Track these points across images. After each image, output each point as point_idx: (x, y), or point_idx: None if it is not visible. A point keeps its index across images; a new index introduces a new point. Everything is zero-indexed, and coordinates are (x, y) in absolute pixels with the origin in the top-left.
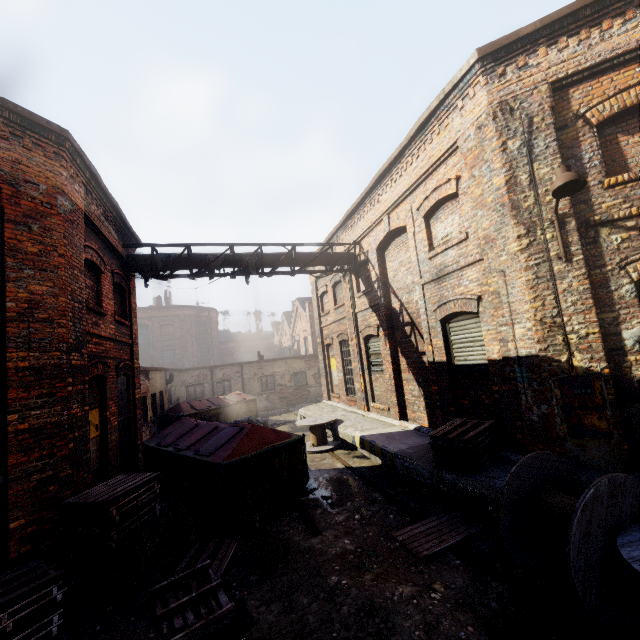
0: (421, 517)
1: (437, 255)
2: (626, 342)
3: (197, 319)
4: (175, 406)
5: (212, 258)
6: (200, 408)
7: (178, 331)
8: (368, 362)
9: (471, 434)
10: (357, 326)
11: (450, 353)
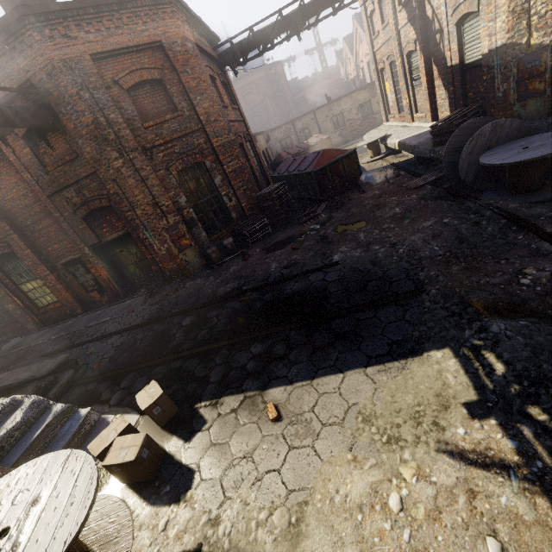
0: (421, 175)
1: None
2: None
3: (268, 79)
4: (278, 156)
5: (269, 31)
6: (293, 153)
7: (257, 97)
8: (411, 78)
9: (455, 119)
10: (400, 45)
11: (463, 54)
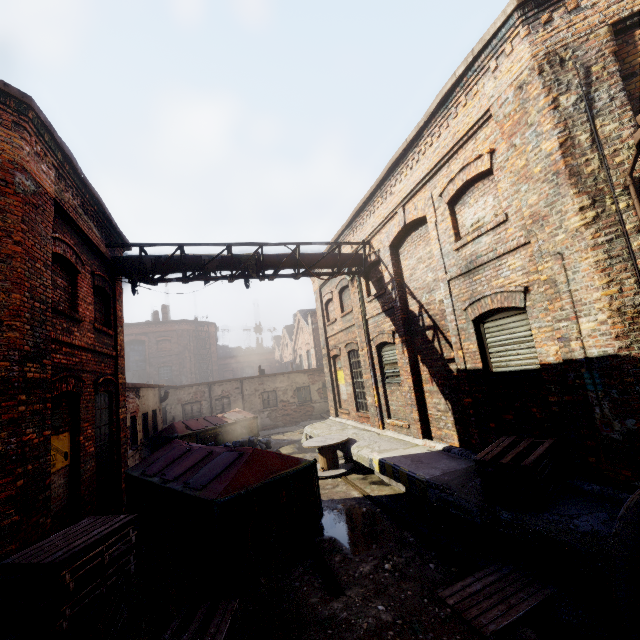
0: (472, 568)
1: (466, 244)
2: None
3: (195, 334)
4: (169, 426)
5: (207, 259)
6: (196, 428)
7: (175, 347)
8: (382, 373)
9: (531, 458)
10: (368, 334)
11: (486, 358)
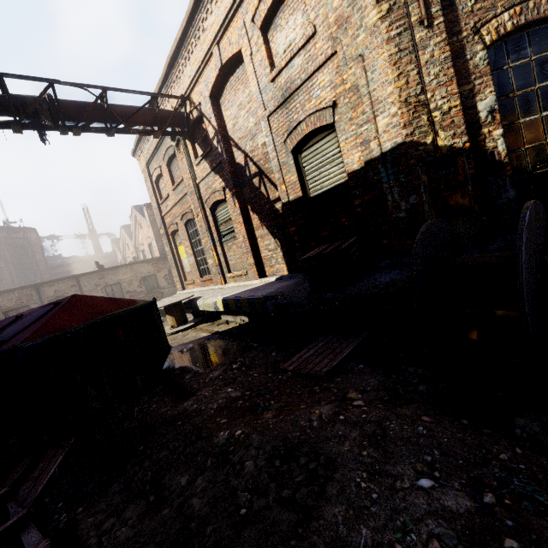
0: (305, 344)
1: (281, 72)
2: (481, 114)
3: (9, 241)
4: None
5: None
6: None
7: None
8: (218, 234)
9: (345, 245)
10: (201, 198)
11: (305, 187)
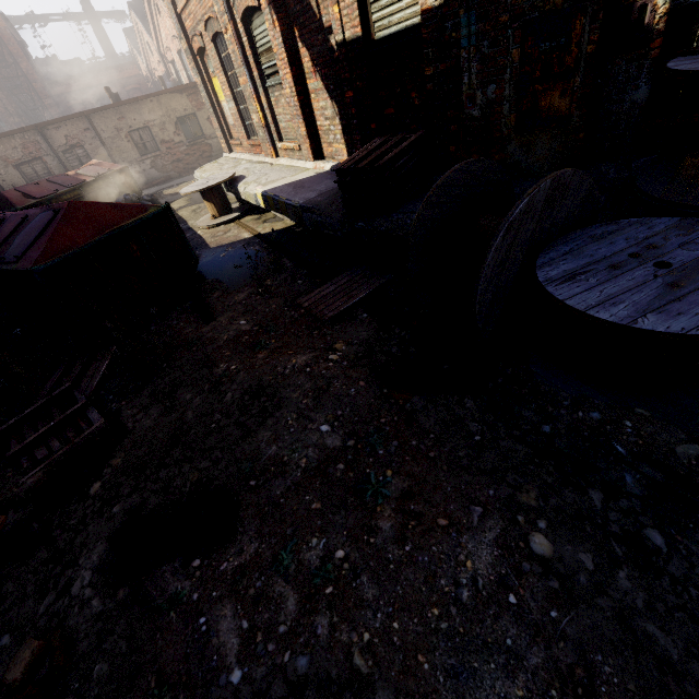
0: (332, 276)
1: None
2: None
3: None
4: None
5: None
6: (40, 195)
7: None
8: (260, 71)
9: (388, 157)
10: None
11: (367, 16)
